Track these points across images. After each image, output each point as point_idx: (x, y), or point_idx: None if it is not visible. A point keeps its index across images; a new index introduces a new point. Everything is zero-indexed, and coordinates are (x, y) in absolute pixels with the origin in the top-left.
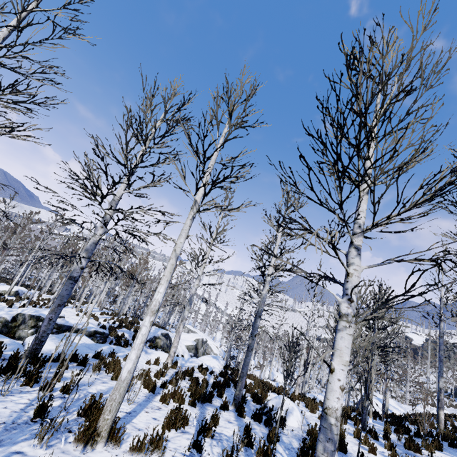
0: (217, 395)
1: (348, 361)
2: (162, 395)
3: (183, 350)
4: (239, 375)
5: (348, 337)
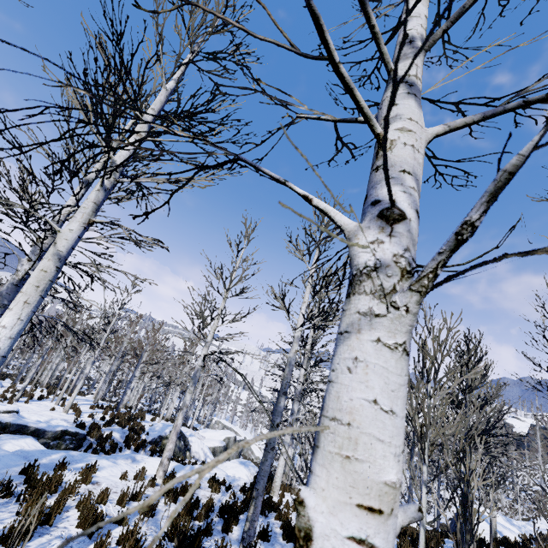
0: (222, 530)
1: (389, 484)
2: (96, 544)
3: (205, 454)
4: (273, 489)
5: (386, 357)
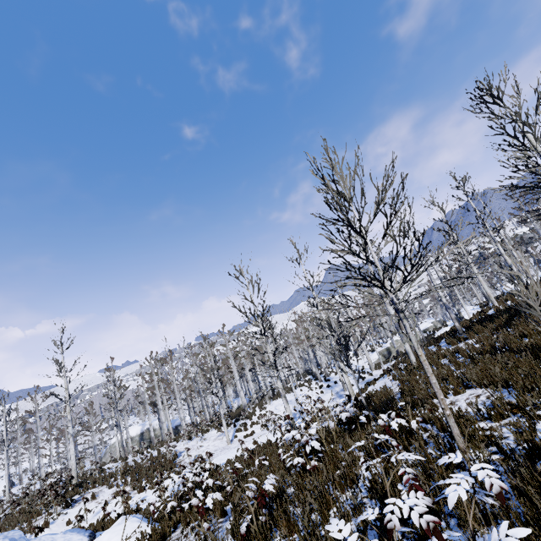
0: None
1: None
2: None
3: None
4: None
5: None
